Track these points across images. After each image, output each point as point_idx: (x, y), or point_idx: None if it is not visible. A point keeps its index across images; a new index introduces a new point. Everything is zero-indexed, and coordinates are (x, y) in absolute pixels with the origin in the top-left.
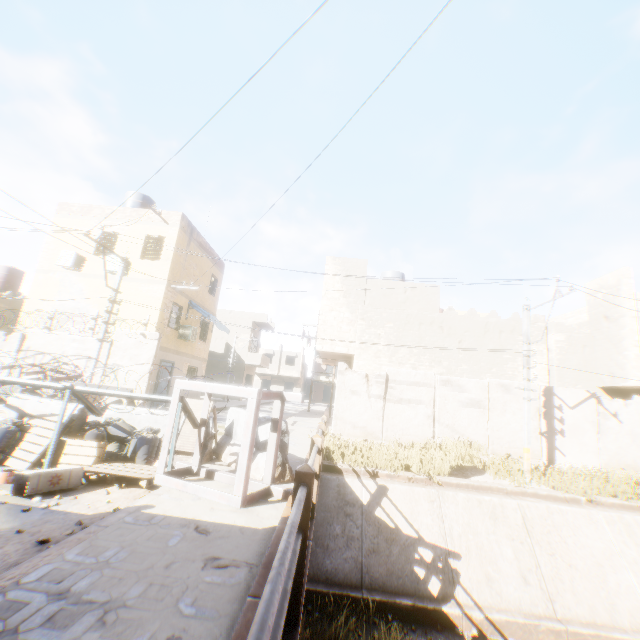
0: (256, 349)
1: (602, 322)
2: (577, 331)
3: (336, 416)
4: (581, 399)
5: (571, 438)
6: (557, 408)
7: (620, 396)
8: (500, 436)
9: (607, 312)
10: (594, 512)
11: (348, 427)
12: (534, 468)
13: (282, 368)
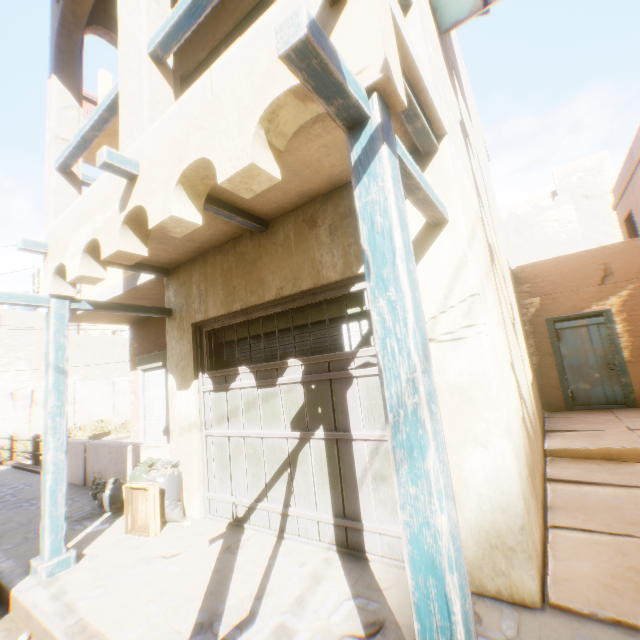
0: None
1: None
2: None
3: None
4: None
5: None
6: None
7: None
8: (123, 411)
9: None
10: None
11: None
12: None
13: None
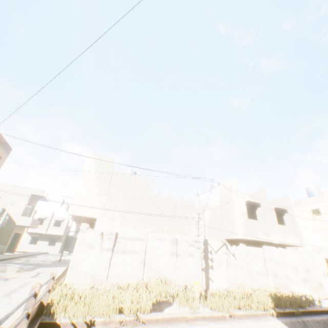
0: (30, 214)
1: (226, 205)
2: (216, 209)
3: (72, 267)
4: (220, 246)
5: (216, 270)
6: (210, 252)
7: (234, 244)
8: (182, 273)
9: (228, 200)
10: (235, 324)
11: (80, 276)
12: (200, 294)
13: (50, 228)
